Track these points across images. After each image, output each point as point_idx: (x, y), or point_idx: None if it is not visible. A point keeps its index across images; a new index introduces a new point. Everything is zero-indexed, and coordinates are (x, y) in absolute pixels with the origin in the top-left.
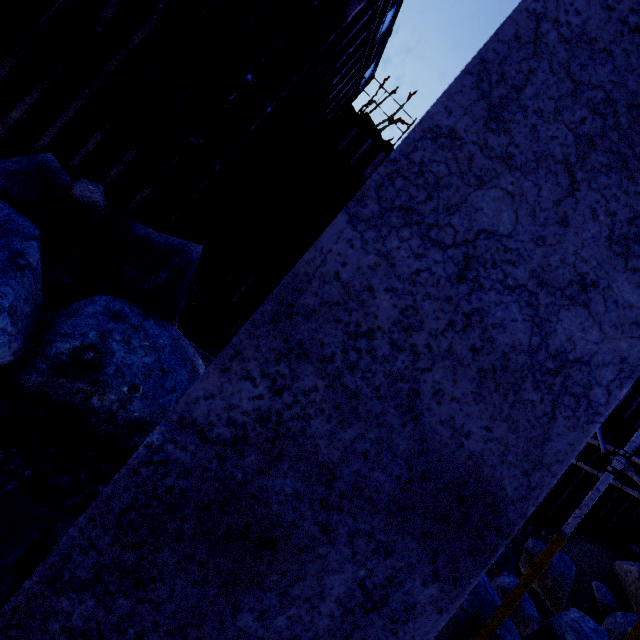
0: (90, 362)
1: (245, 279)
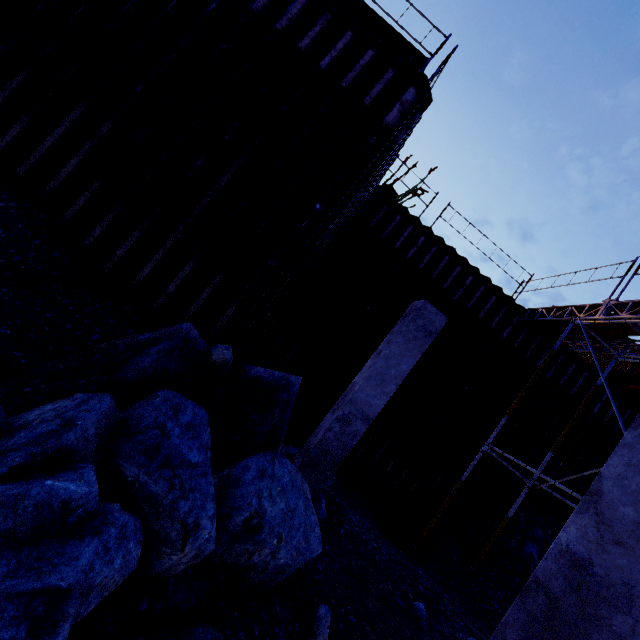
0: (255, 526)
1: (289, 349)
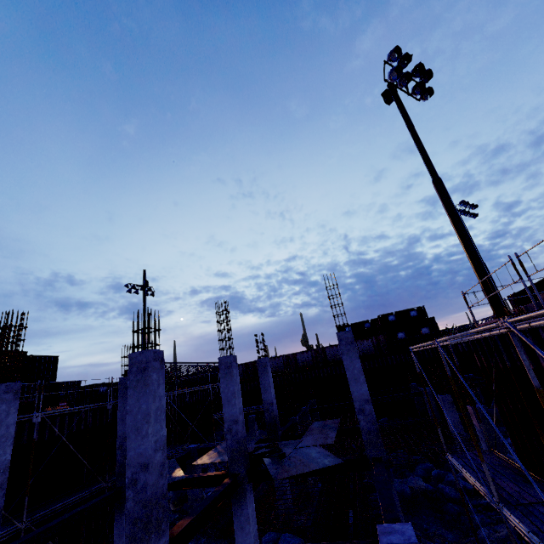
0: None
1: None
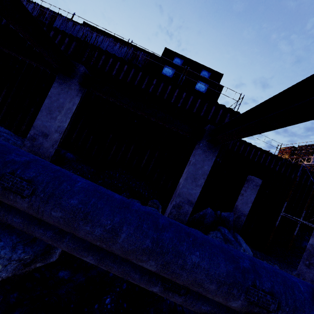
0: (244, 250)
1: None
